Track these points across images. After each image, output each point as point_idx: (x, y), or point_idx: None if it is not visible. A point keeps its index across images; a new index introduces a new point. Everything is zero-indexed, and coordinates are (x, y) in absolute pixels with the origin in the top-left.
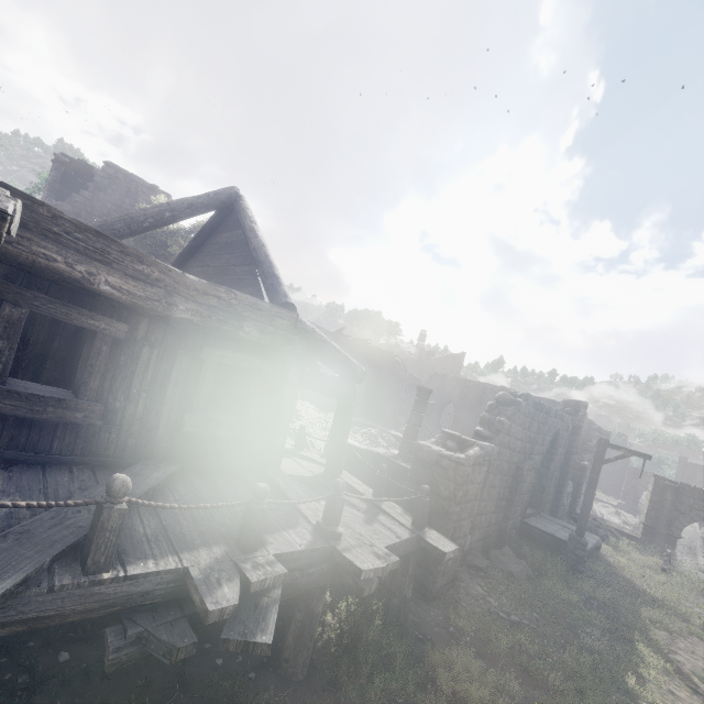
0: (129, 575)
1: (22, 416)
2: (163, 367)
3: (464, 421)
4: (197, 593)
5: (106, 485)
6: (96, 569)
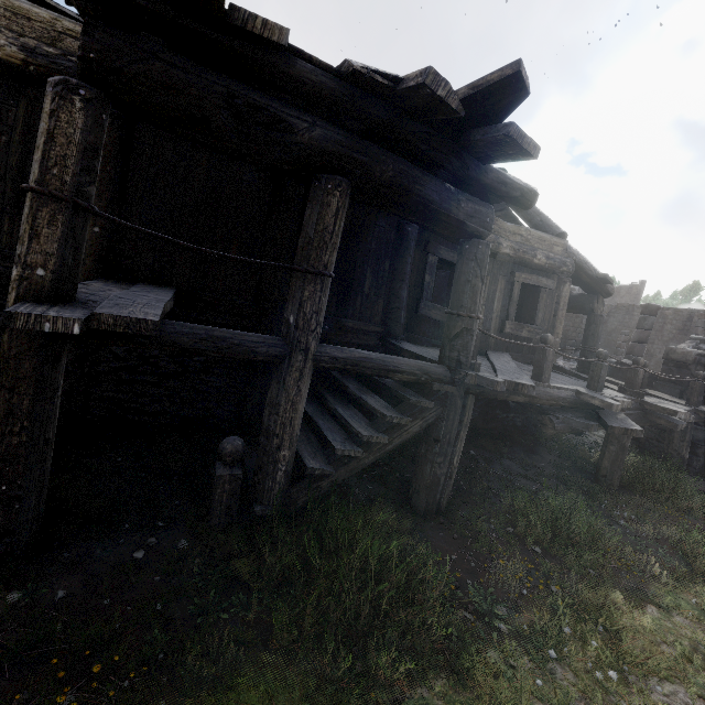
0: (557, 387)
1: (438, 320)
2: (492, 289)
3: (661, 355)
4: (595, 399)
5: (542, 339)
6: (545, 380)
